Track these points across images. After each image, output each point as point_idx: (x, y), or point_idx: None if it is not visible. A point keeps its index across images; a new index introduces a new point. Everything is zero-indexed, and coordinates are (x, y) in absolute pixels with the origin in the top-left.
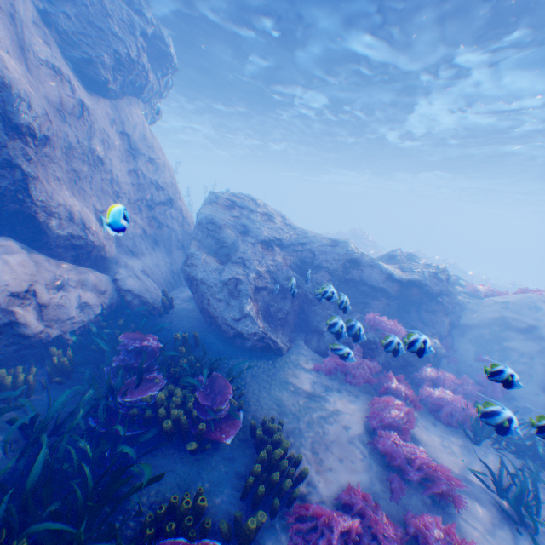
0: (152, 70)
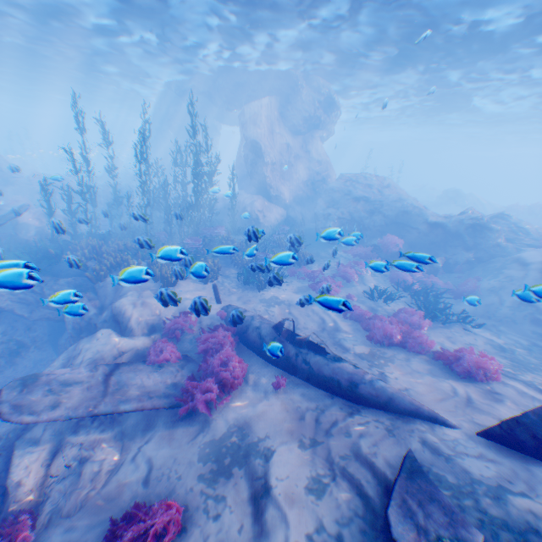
0: (325, 114)
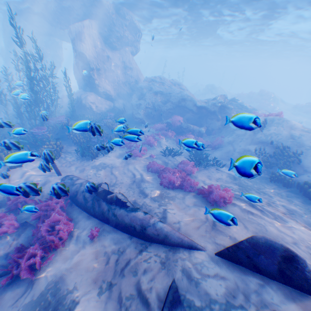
0: (132, 35)
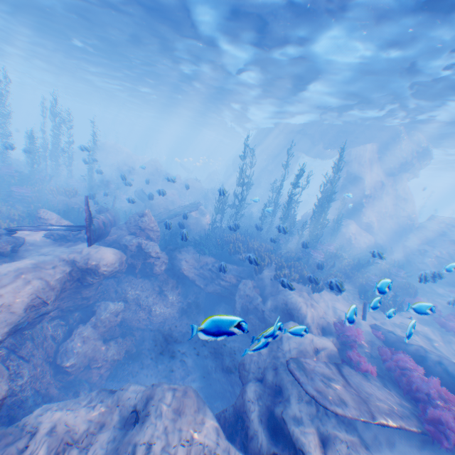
0: (416, 161)
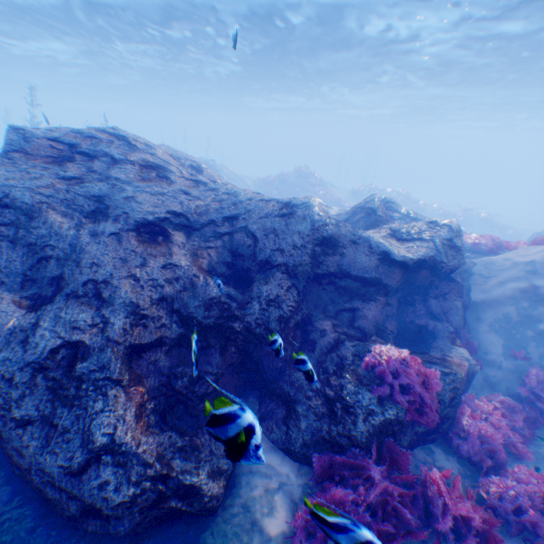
0: None
